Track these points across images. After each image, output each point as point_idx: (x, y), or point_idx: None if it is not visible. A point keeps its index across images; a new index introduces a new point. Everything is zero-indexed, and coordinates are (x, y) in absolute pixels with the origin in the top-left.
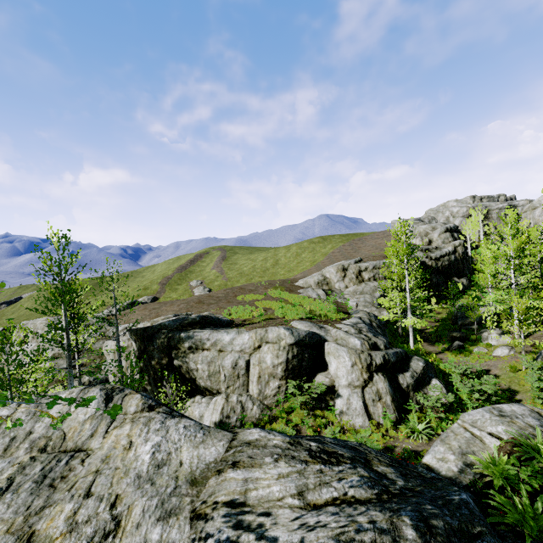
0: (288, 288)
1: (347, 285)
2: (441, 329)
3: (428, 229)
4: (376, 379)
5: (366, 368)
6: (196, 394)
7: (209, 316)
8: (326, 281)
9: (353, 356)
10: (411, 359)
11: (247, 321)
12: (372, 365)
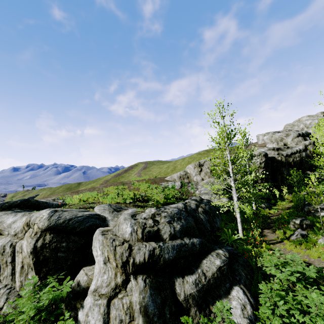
0: (155, 181)
1: (203, 178)
2: (287, 216)
3: (282, 135)
4: (131, 286)
5: (121, 268)
6: None
7: (34, 200)
8: (186, 175)
9: (106, 249)
10: (209, 254)
11: (73, 205)
12: (127, 263)
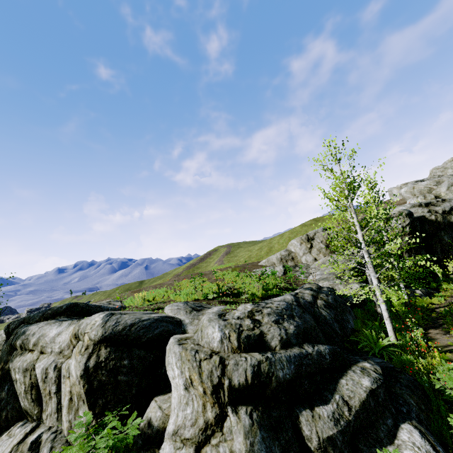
0: (245, 268)
1: (315, 257)
2: None
3: (430, 184)
4: (230, 425)
5: (211, 395)
6: (25, 417)
7: (84, 304)
8: (290, 256)
9: (187, 366)
10: (349, 369)
11: (135, 307)
12: (221, 387)
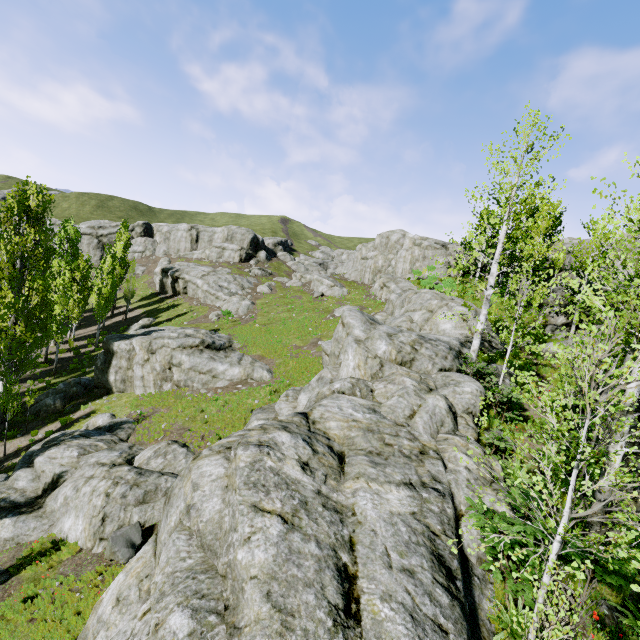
0: None
1: None
2: None
3: None
4: None
5: None
6: None
7: None
8: None
9: None
10: None
11: None
12: None
